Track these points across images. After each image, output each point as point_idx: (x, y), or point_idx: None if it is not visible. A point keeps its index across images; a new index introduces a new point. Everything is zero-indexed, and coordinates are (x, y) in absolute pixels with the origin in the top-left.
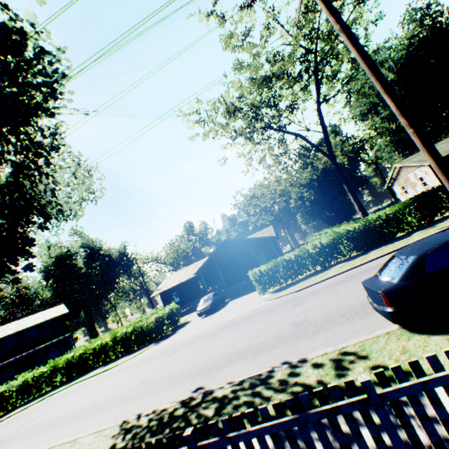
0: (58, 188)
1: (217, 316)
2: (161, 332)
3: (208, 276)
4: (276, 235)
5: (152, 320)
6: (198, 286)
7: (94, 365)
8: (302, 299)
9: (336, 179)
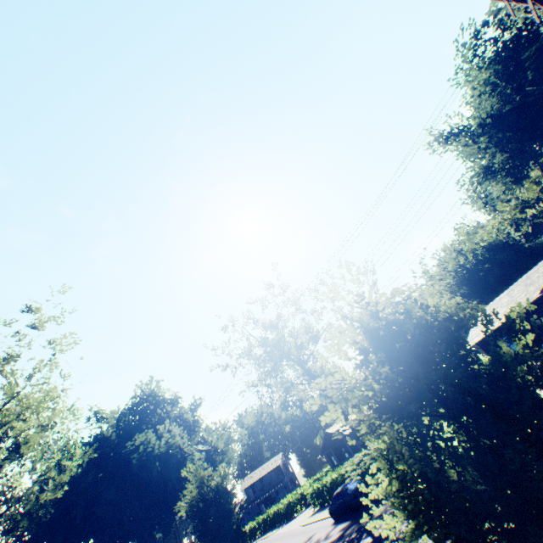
0: (212, 449)
1: (301, 517)
2: (292, 514)
3: (345, 445)
4: None
5: (284, 505)
6: (343, 453)
7: (274, 524)
8: (284, 540)
9: (495, 269)
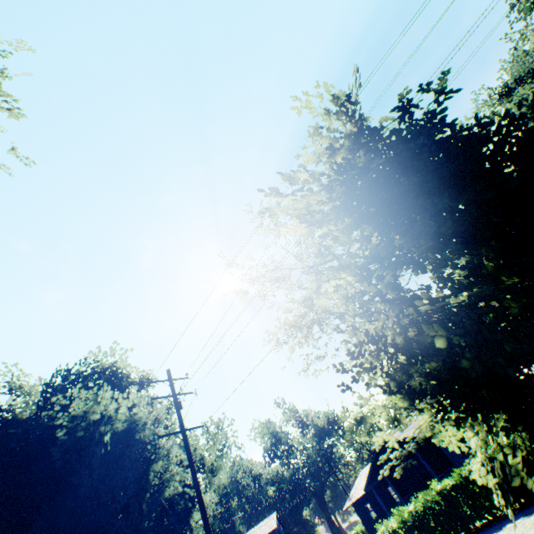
0: (197, 458)
1: None
2: None
3: (395, 479)
4: None
5: None
6: (390, 495)
7: None
8: None
9: None
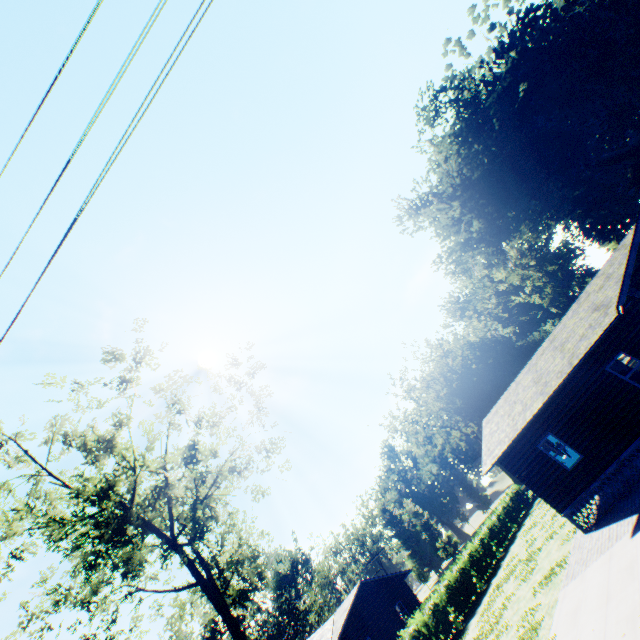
0: None
1: None
2: None
3: None
4: (395, 573)
5: None
6: None
7: None
8: None
9: (490, 373)
